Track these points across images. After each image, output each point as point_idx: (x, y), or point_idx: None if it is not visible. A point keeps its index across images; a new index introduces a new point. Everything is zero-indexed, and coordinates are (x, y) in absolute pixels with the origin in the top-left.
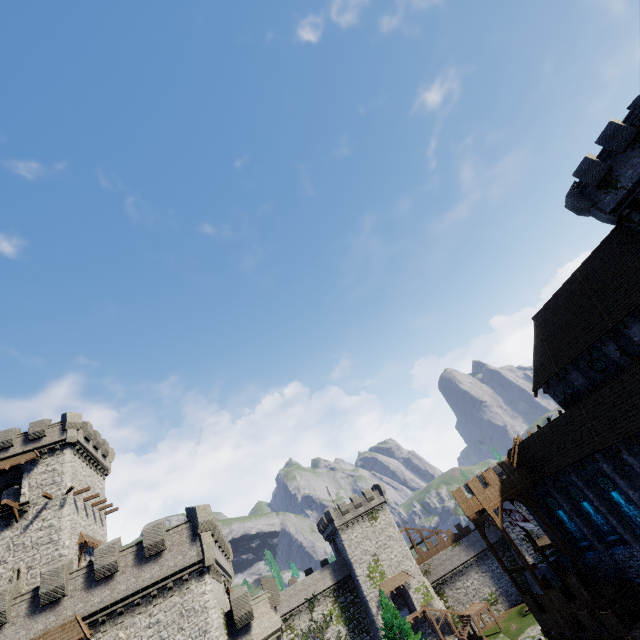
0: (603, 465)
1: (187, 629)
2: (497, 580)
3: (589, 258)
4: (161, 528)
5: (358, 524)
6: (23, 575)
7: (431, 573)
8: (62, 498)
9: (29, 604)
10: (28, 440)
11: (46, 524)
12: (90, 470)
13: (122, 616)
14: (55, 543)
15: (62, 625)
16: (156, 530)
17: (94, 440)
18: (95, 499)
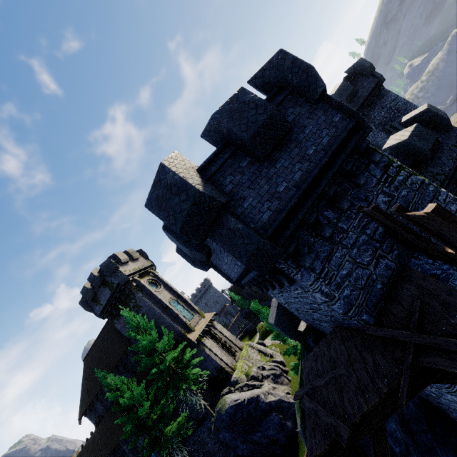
0: None
1: None
2: None
3: (105, 326)
4: None
5: None
6: None
7: None
8: None
9: None
10: None
11: None
12: None
13: None
14: None
15: None
16: None
17: None
18: None
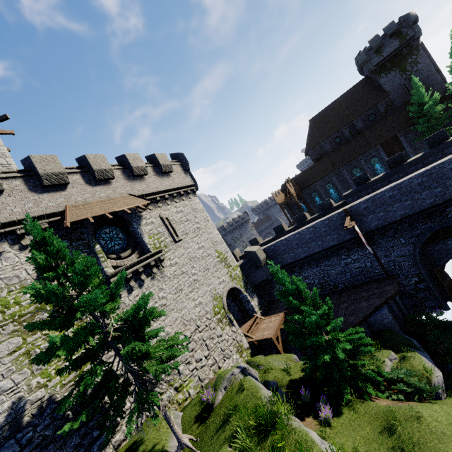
0: (333, 177)
1: (199, 217)
2: None
3: (346, 92)
4: (167, 157)
5: None
6: None
7: None
8: None
9: (80, 177)
10: None
11: None
12: None
13: (159, 203)
14: (5, 166)
15: (121, 197)
16: (164, 157)
17: None
18: None
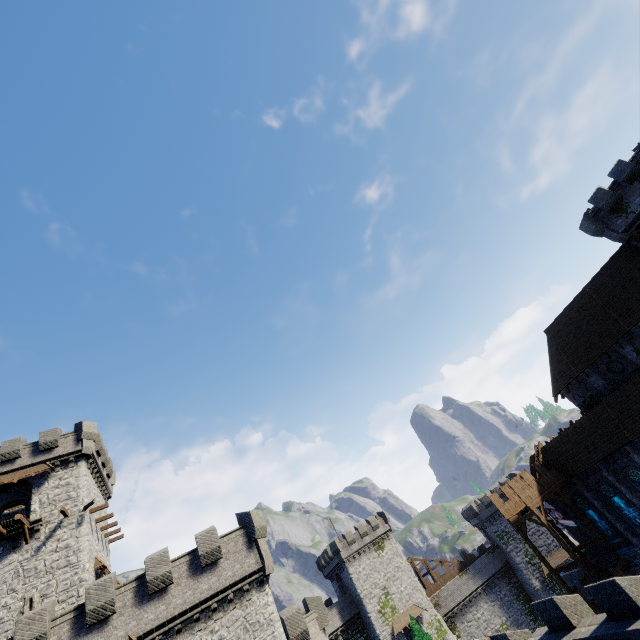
0: (634, 456)
1: None
2: (506, 609)
3: (597, 275)
4: (216, 534)
5: (365, 555)
6: (37, 605)
7: (441, 606)
8: (79, 515)
9: (72, 625)
10: (37, 451)
11: (62, 545)
12: (97, 490)
13: (180, 634)
14: (73, 566)
15: None
16: (210, 536)
17: (102, 456)
18: (102, 523)
